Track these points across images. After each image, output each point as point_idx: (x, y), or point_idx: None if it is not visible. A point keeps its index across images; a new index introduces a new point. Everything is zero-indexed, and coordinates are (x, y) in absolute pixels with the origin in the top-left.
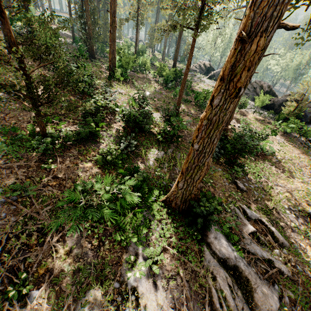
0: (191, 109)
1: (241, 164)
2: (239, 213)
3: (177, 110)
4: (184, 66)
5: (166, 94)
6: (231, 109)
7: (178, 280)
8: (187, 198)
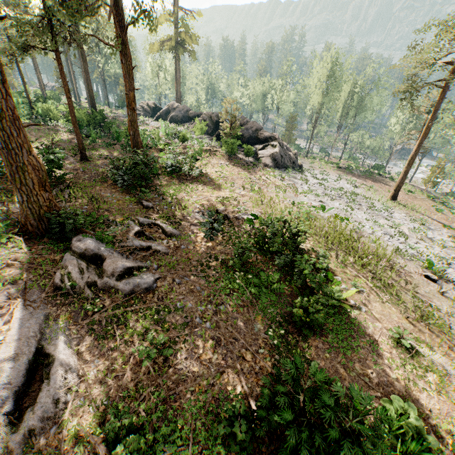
0: (114, 151)
1: (161, 189)
2: (132, 223)
3: (82, 152)
4: (124, 112)
5: None
6: (2, 95)
7: (20, 282)
8: (40, 213)
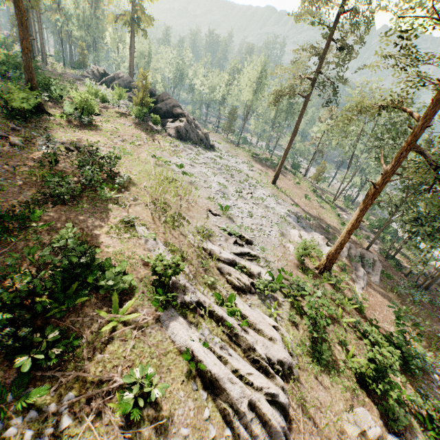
0: None
1: (44, 124)
2: None
3: None
4: (76, 72)
5: (2, 81)
6: None
7: None
8: None
